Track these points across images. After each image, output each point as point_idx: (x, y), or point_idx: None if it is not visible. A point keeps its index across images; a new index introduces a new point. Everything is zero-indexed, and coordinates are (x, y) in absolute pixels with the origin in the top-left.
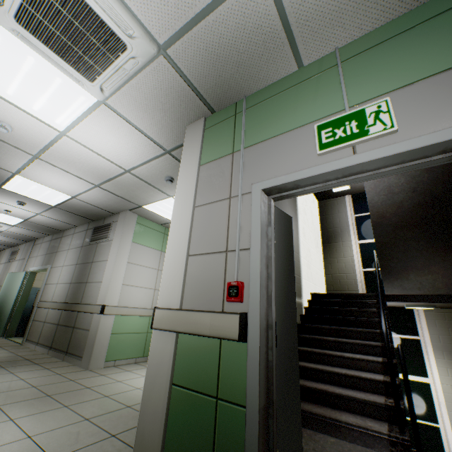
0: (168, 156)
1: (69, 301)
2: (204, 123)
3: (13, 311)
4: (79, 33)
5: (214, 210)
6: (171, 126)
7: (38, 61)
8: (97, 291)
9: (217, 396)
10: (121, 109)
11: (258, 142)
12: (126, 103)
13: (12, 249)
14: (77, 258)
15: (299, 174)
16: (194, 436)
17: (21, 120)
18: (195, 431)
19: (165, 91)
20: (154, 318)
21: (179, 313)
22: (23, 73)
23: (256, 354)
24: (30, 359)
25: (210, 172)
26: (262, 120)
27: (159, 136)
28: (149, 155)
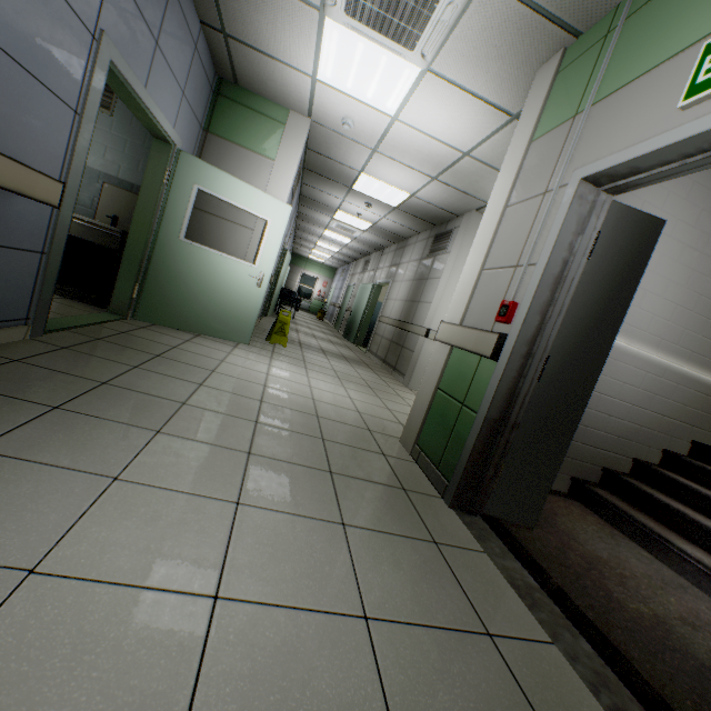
0: (516, 123)
1: (402, 320)
2: (559, 62)
3: (362, 322)
4: (394, 1)
5: (523, 211)
6: (514, 77)
7: (366, 45)
8: (426, 312)
9: (463, 403)
10: (447, 73)
11: (613, 90)
12: (452, 62)
13: (365, 259)
14: (414, 273)
15: (635, 149)
16: (440, 427)
17: (359, 113)
18: (442, 424)
19: (497, 29)
20: (438, 331)
21: (455, 329)
22: (356, 63)
23: (500, 373)
24: (367, 364)
25: (538, 153)
26: (638, 41)
27: (499, 97)
28: (489, 126)
